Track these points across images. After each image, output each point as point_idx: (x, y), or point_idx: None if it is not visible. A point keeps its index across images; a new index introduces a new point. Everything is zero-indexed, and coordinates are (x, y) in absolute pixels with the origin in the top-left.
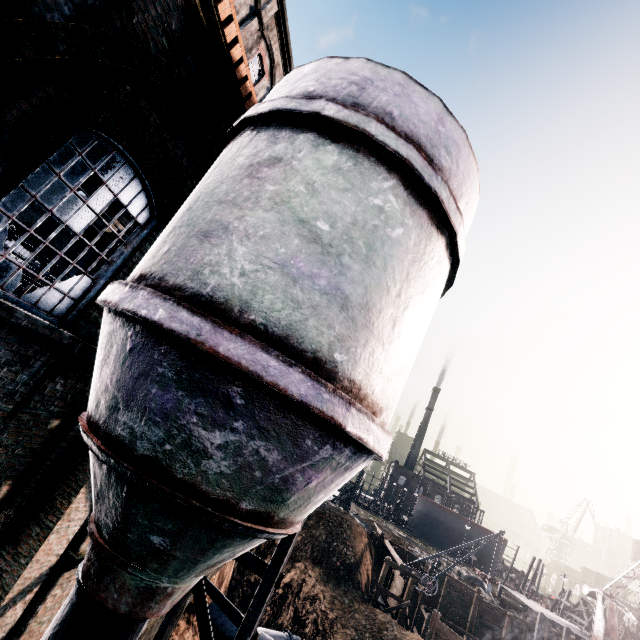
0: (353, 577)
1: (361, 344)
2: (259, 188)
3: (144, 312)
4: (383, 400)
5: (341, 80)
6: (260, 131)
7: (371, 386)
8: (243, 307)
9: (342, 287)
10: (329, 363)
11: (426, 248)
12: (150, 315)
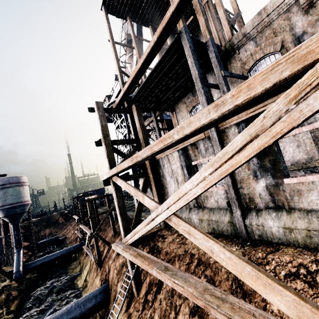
0: (57, 222)
1: (23, 198)
2: (7, 195)
3: (7, 207)
4: (28, 200)
5: (5, 181)
6: (0, 189)
7: (26, 200)
8: (14, 202)
9: (19, 197)
10: (22, 201)
11: (24, 188)
12: (7, 207)
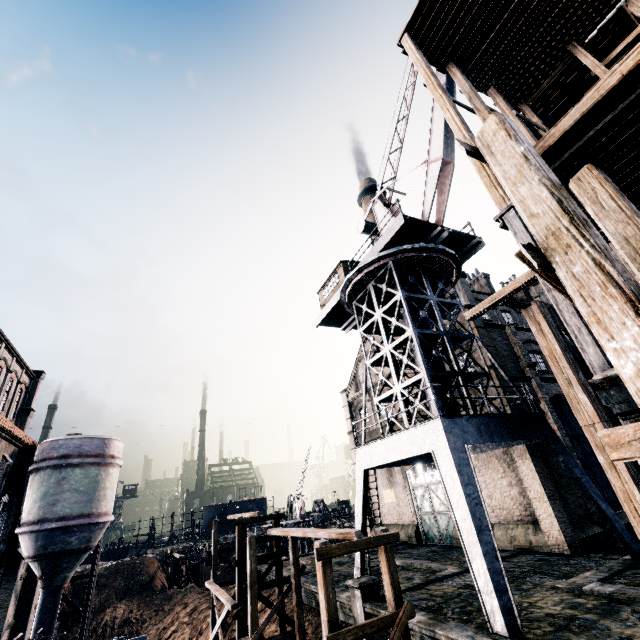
0: (151, 586)
1: (98, 504)
2: (63, 487)
3: (50, 527)
4: (107, 510)
5: (73, 447)
6: (54, 469)
7: (103, 510)
8: (71, 514)
9: (90, 497)
10: (92, 512)
11: (108, 473)
12: (52, 527)
